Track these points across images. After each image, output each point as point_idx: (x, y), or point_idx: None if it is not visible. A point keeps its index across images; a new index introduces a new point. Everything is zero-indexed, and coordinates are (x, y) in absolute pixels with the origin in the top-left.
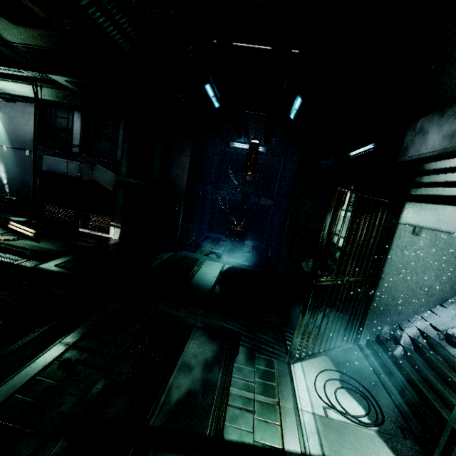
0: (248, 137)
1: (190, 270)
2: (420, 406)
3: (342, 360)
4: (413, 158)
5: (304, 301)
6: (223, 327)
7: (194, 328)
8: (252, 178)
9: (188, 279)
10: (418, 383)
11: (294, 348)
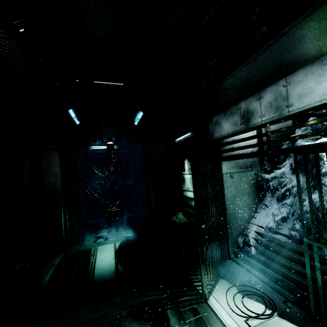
0: (102, 140)
1: (88, 263)
2: (283, 280)
3: (230, 276)
4: (219, 137)
5: (200, 247)
6: (144, 302)
7: (122, 320)
8: (115, 168)
9: (91, 273)
10: (274, 266)
11: (205, 287)
